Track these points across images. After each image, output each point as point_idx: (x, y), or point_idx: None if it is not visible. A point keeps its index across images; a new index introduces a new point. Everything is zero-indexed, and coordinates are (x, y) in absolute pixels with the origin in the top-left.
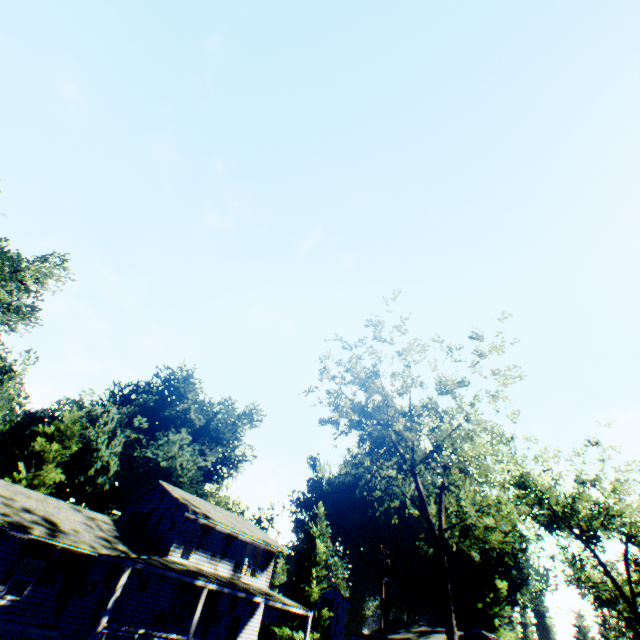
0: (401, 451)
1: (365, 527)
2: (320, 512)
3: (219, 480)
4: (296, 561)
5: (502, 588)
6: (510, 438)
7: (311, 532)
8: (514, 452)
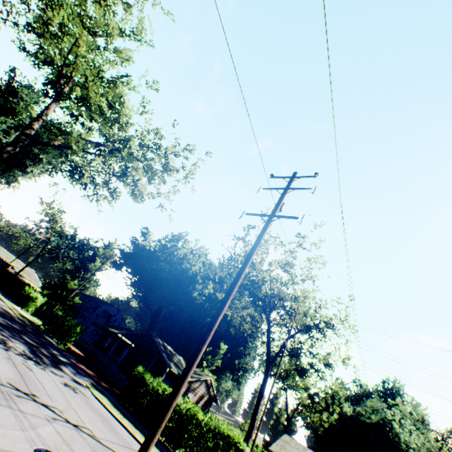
0: (62, 83)
1: (149, 275)
2: (112, 243)
3: (26, 171)
4: (74, 262)
5: (223, 349)
6: (254, 226)
7: (96, 250)
8: (247, 231)
